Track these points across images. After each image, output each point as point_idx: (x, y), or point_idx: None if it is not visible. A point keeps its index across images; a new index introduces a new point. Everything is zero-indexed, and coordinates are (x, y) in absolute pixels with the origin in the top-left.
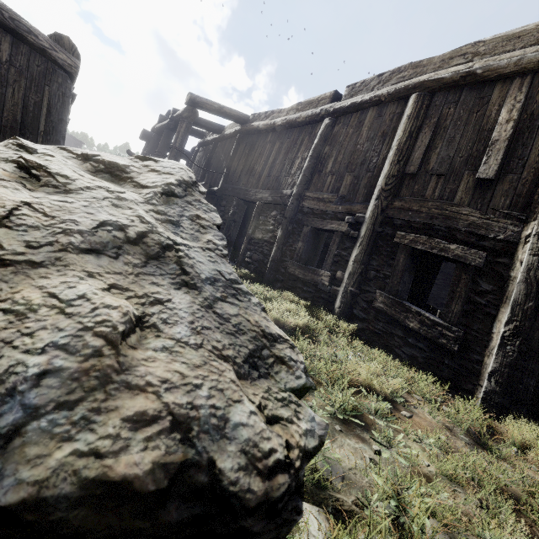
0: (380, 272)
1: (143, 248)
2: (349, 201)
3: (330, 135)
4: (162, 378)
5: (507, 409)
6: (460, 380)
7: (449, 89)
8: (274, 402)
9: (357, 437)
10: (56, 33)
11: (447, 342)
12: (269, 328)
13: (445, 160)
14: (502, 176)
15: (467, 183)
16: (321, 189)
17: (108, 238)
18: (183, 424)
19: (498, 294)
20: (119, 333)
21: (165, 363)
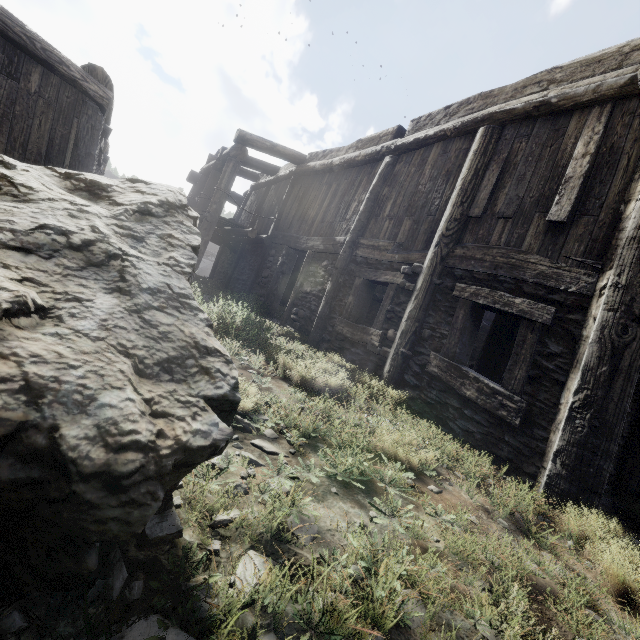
0: (436, 331)
1: (87, 255)
2: (407, 249)
3: (390, 174)
4: (34, 353)
5: (574, 498)
6: (521, 461)
7: (521, 121)
8: (172, 401)
9: (355, 502)
10: (90, 64)
11: (508, 414)
12: (205, 342)
13: (514, 201)
14: (576, 218)
15: (537, 227)
16: (377, 236)
17: (45, 241)
18: (35, 390)
19: (569, 357)
20: (1, 309)
21: (47, 344)
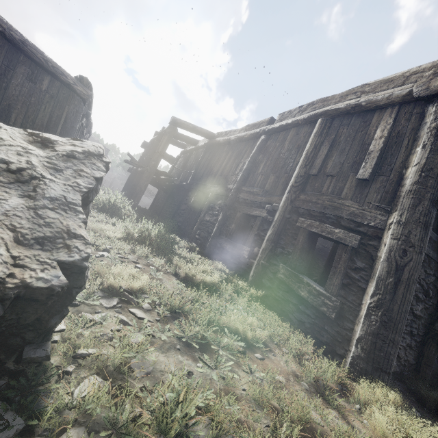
0: (285, 249)
1: (18, 176)
2: (271, 194)
3: (264, 147)
4: None
5: (370, 375)
6: (335, 345)
7: (344, 116)
8: (33, 260)
9: (191, 357)
10: (80, 75)
11: (327, 310)
12: (75, 230)
13: (337, 165)
14: (375, 177)
15: (351, 182)
16: (253, 185)
17: None
18: None
19: (368, 271)
20: None
21: None
